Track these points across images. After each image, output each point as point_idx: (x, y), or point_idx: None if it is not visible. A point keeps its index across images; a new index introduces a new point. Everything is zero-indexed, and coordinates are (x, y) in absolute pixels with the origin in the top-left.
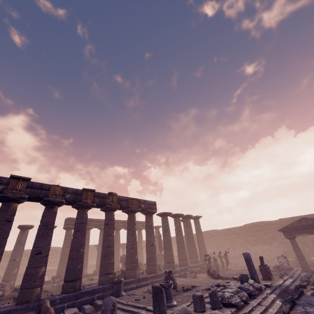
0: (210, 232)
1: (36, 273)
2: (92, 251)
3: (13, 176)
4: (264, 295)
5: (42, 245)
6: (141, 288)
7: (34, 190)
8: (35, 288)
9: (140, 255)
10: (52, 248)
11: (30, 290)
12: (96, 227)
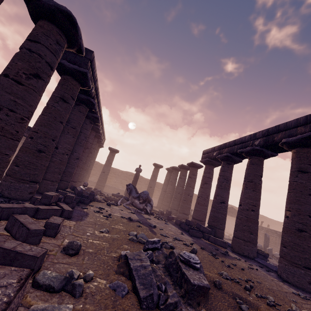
0: None
1: None
2: None
3: None
4: None
5: None
6: None
7: None
8: None
9: (85, 174)
10: None
11: None
12: None
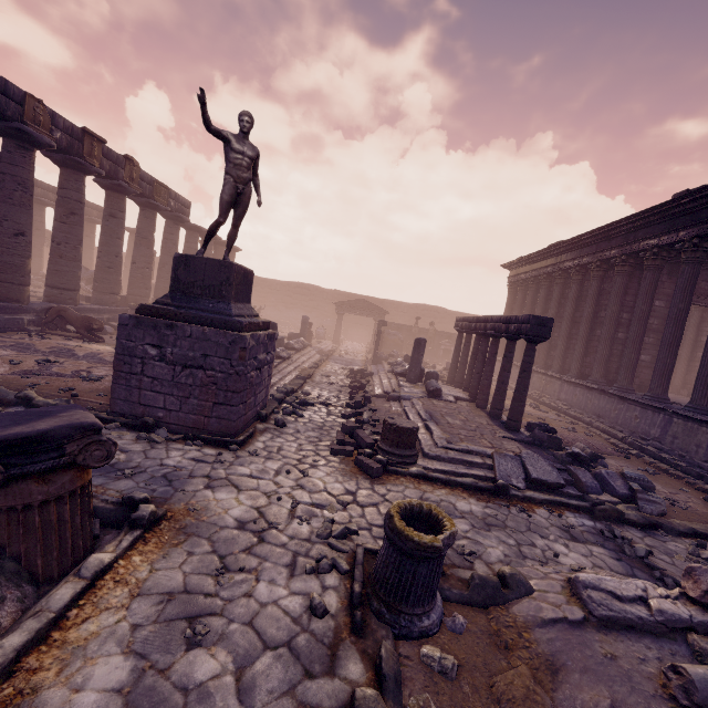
0: None
1: (23, 265)
2: None
3: None
4: (310, 350)
5: (26, 223)
6: None
7: None
8: (25, 286)
9: None
10: None
11: (20, 288)
12: None
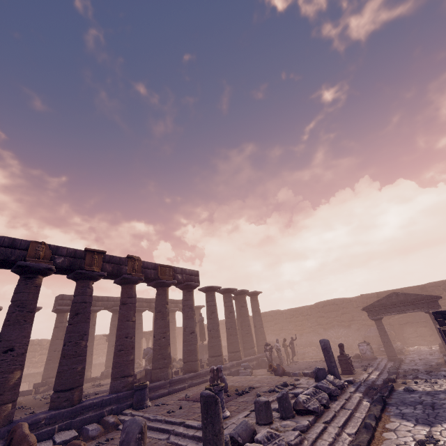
0: (270, 314)
1: (4, 381)
2: (99, 344)
3: None
4: (348, 395)
5: (16, 337)
6: (174, 394)
7: None
8: (3, 405)
9: (171, 348)
10: (34, 341)
11: None
12: (106, 308)
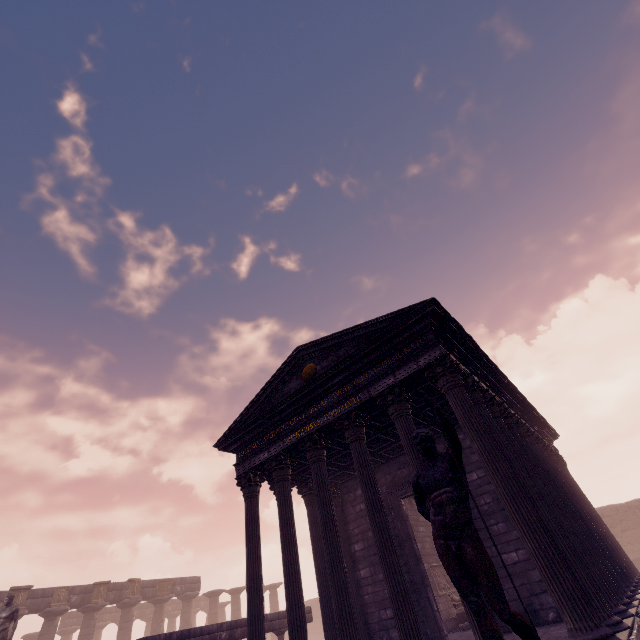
0: (311, 604)
1: None
2: None
3: (15, 588)
4: None
5: None
6: None
7: (35, 600)
8: None
9: None
10: None
11: None
12: (113, 621)
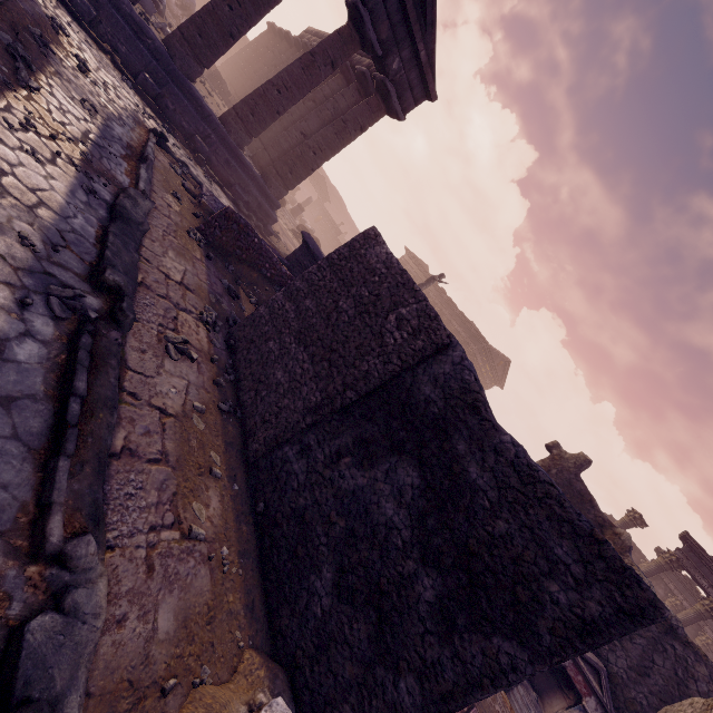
0: None
1: None
2: None
3: None
4: None
5: None
6: None
7: None
8: None
9: None
10: None
11: None
12: None
